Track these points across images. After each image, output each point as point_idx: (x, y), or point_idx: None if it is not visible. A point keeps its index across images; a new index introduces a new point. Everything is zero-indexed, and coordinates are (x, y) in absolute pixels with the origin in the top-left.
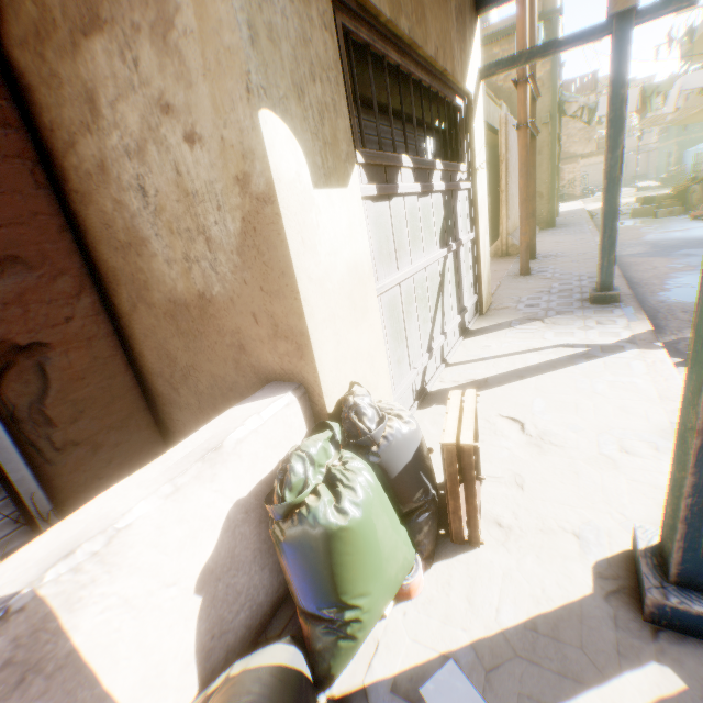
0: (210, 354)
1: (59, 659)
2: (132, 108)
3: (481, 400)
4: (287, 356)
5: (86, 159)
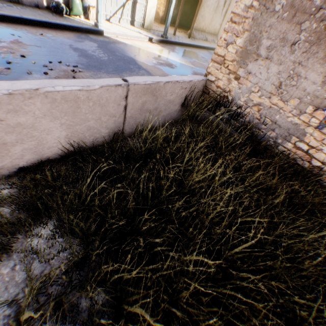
0: None
1: None
2: None
3: (113, 25)
4: None
5: None
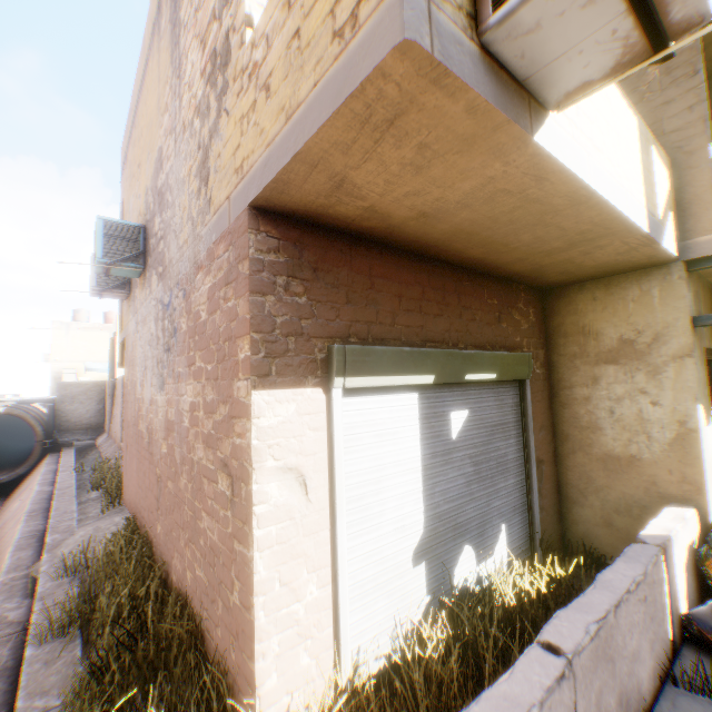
0: (625, 482)
1: (672, 561)
2: (620, 387)
3: None
4: (686, 492)
5: (575, 394)
